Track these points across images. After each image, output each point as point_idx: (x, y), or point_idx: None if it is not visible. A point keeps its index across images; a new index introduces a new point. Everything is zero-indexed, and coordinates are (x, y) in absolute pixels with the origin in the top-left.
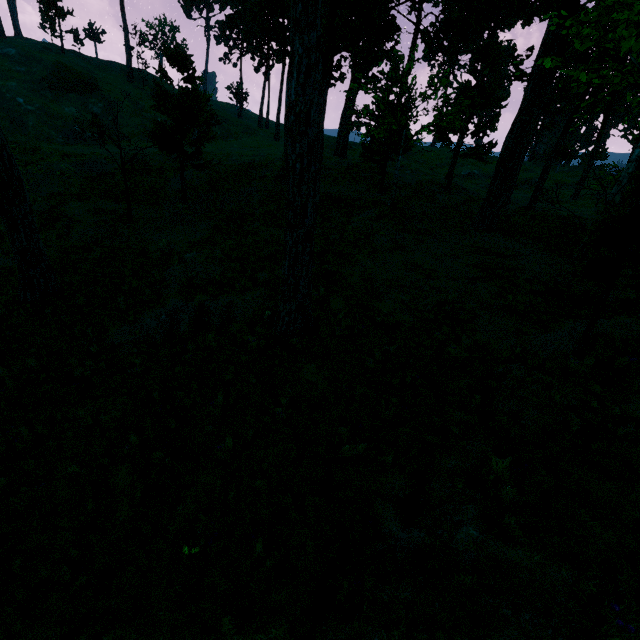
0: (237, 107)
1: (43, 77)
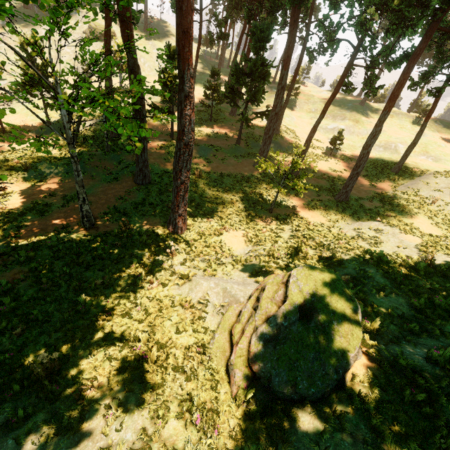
0: (206, 51)
1: (84, 30)
